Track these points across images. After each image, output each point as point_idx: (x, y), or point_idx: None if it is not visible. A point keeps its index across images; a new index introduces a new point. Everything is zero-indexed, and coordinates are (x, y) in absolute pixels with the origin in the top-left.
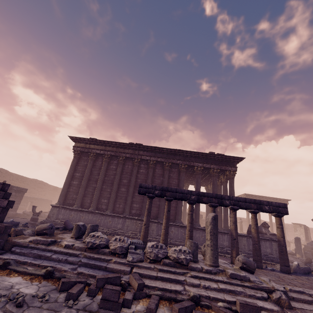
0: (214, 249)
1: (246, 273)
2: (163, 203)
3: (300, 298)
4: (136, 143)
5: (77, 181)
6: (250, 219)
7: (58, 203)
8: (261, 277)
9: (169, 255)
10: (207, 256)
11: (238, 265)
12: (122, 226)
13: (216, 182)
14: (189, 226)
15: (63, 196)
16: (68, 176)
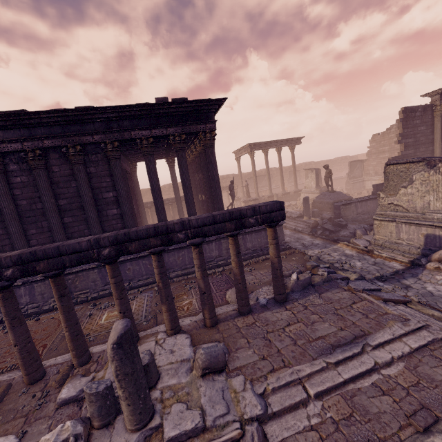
0: (133, 401)
1: (207, 392)
2: (95, 232)
3: (284, 407)
4: None
5: None
6: (261, 171)
7: None
8: (233, 380)
9: None
10: (124, 415)
11: (198, 373)
12: (29, 298)
13: (185, 162)
14: (118, 305)
15: None
16: None
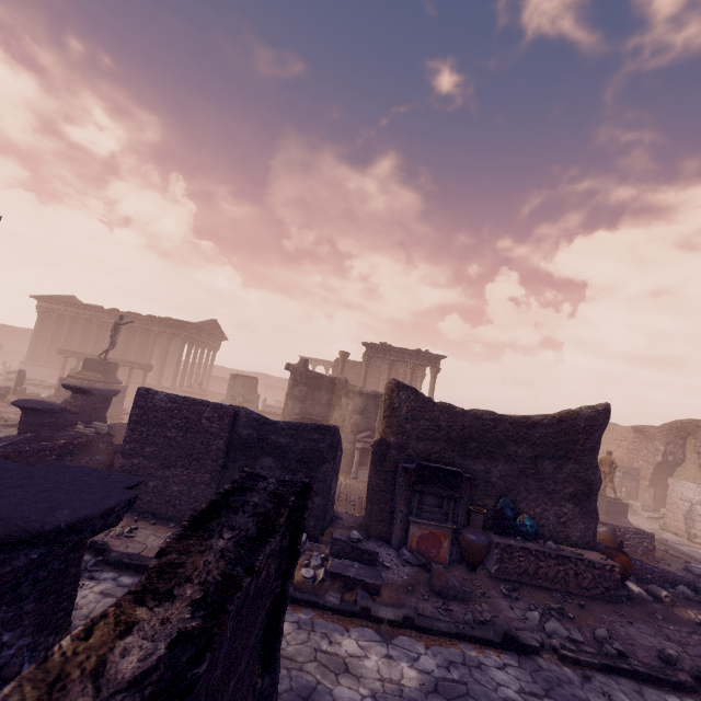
0: None
1: None
2: None
3: None
4: (96, 305)
5: (43, 340)
6: None
7: (26, 360)
8: None
9: (43, 384)
10: None
11: None
12: None
13: (168, 346)
14: None
15: (30, 354)
16: (34, 336)
